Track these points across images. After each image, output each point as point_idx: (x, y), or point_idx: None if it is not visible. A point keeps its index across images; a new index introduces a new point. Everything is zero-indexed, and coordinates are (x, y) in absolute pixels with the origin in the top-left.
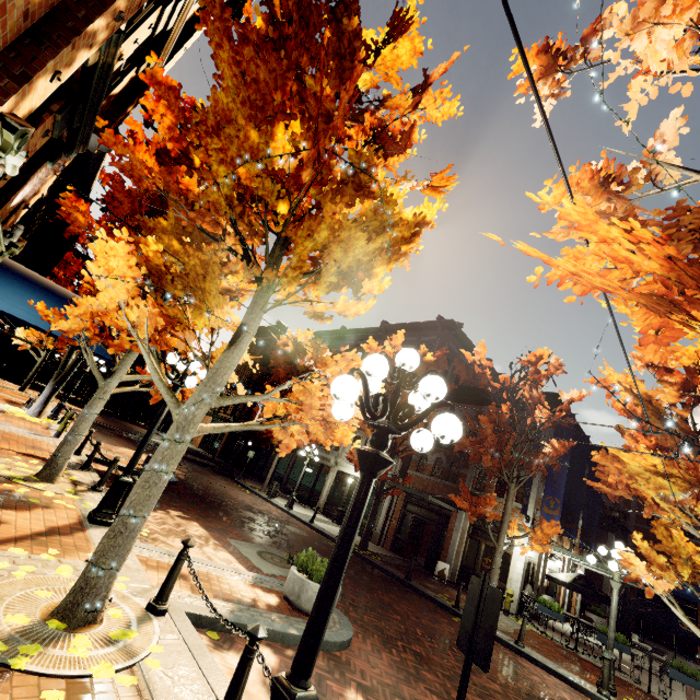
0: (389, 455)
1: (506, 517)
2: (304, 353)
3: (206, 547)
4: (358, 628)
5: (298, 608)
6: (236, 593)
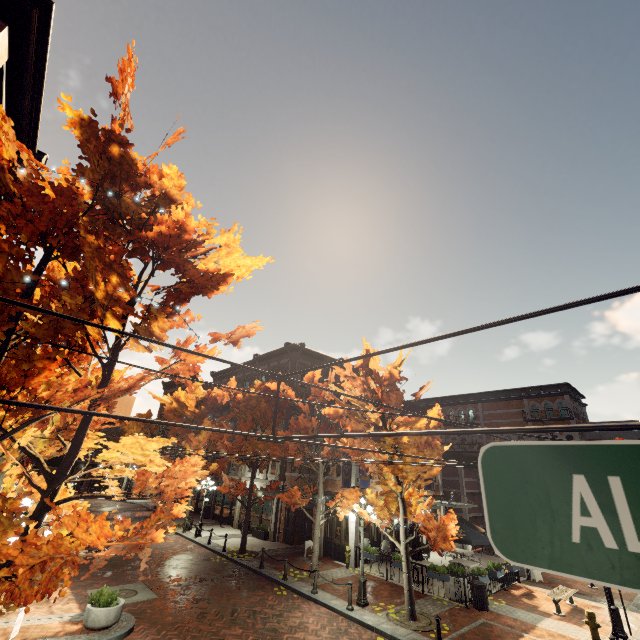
0: (252, 472)
1: (319, 497)
2: (186, 406)
3: (57, 604)
4: (148, 625)
5: (87, 628)
6: (46, 632)
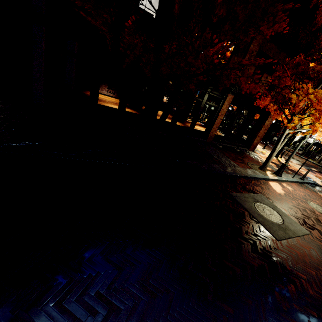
0: None
1: None
2: None
3: None
4: None
5: None
6: None
